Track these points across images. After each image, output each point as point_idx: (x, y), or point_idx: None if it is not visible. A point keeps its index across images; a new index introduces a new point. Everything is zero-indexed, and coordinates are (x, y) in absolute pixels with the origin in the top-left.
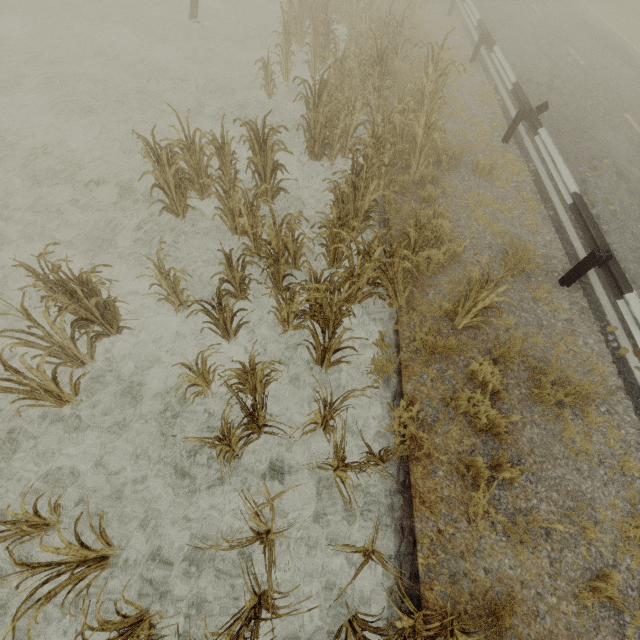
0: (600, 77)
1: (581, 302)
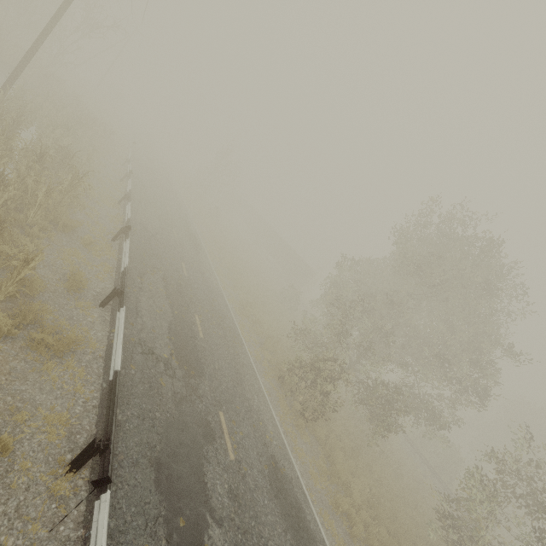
0: (181, 246)
1: (107, 317)
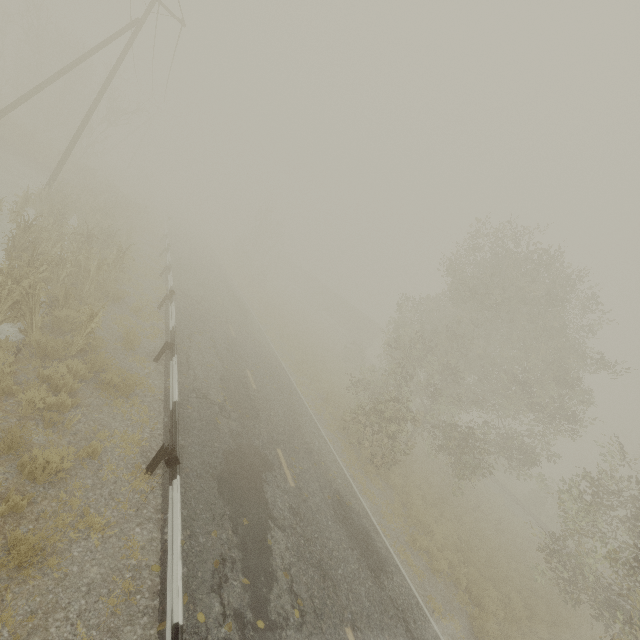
0: (227, 310)
1: (161, 369)
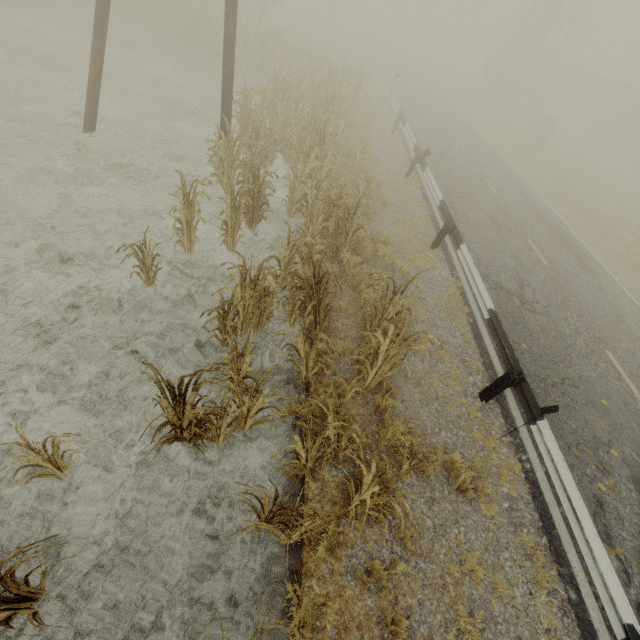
0: (567, 286)
1: None
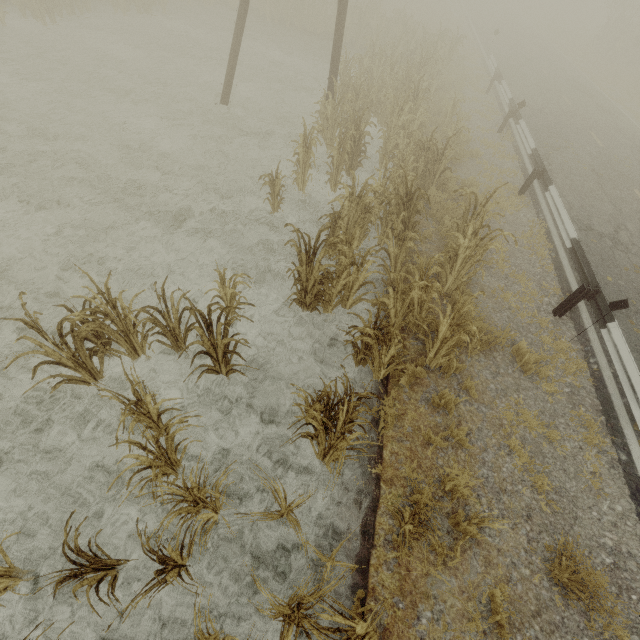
0: None
1: None
